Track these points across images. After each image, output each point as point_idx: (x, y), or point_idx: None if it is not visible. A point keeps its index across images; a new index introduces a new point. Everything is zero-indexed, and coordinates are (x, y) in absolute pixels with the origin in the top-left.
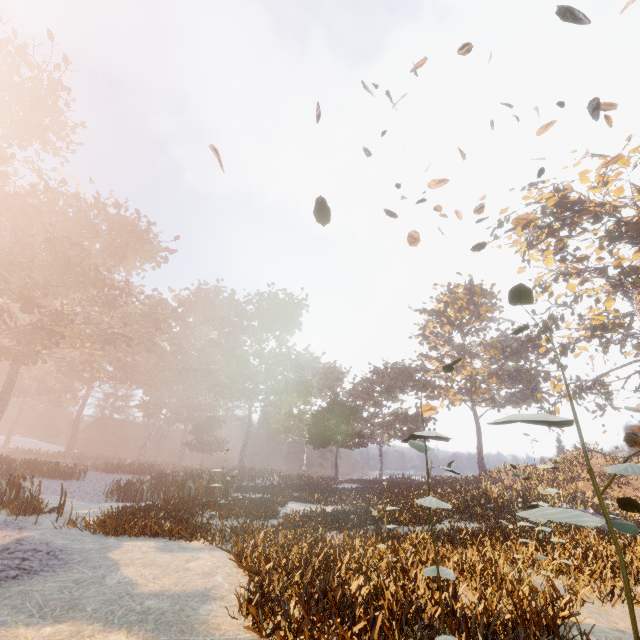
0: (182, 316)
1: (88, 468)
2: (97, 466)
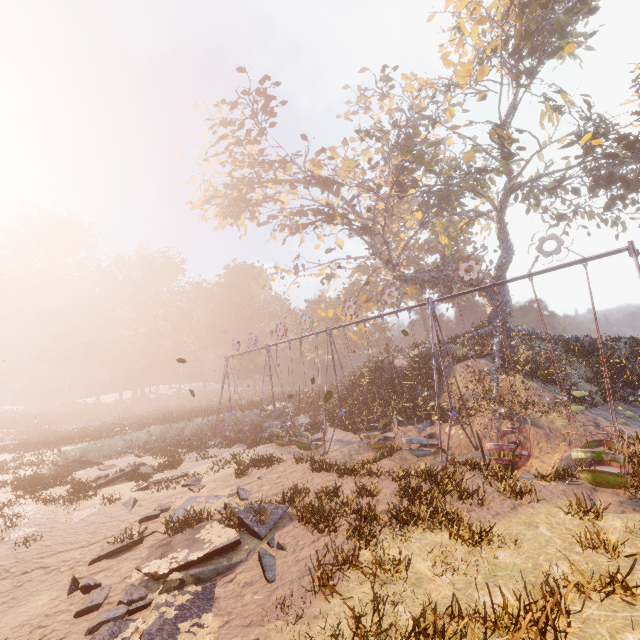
0: None
1: None
2: None
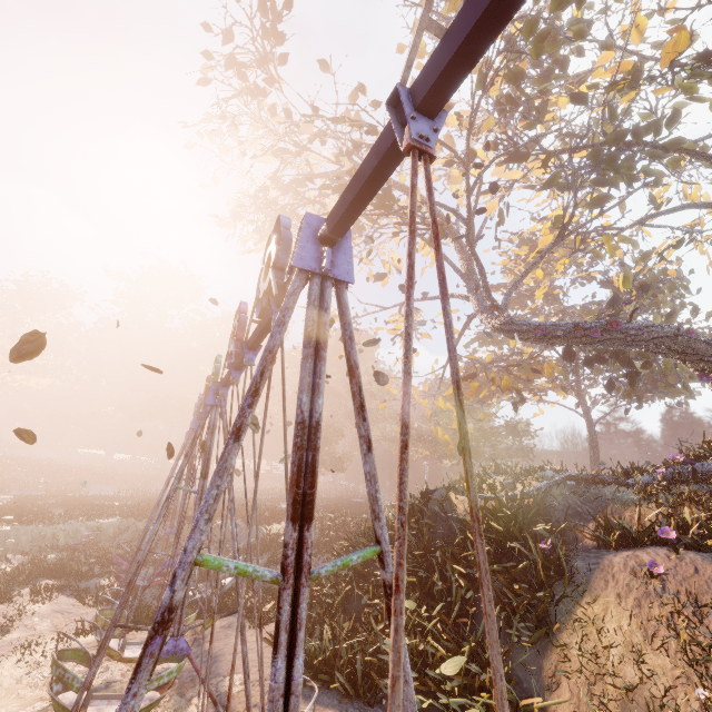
0: None
1: None
2: None
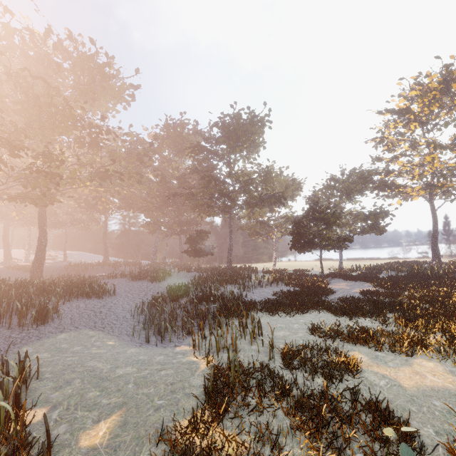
0: (158, 151)
1: (119, 275)
2: (126, 271)
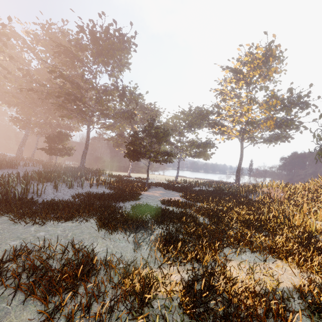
0: (32, 49)
1: None
2: None
